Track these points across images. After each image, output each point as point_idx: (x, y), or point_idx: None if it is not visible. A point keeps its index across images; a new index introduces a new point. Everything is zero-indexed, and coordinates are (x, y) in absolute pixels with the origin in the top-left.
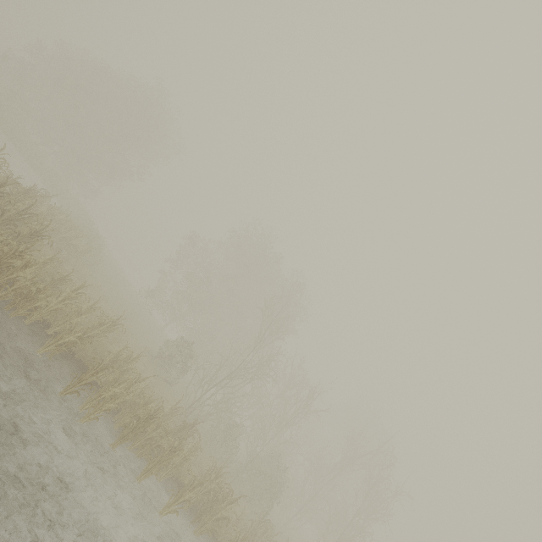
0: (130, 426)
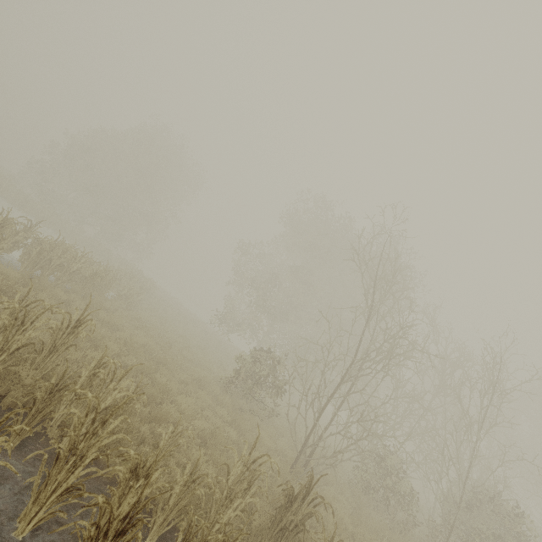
0: (147, 538)
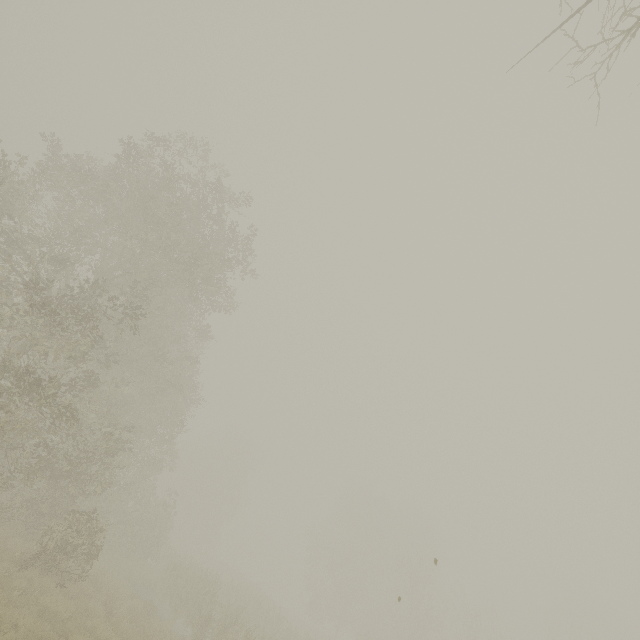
0: None
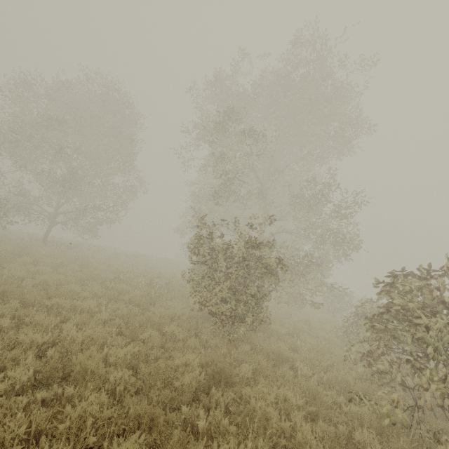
0: None
